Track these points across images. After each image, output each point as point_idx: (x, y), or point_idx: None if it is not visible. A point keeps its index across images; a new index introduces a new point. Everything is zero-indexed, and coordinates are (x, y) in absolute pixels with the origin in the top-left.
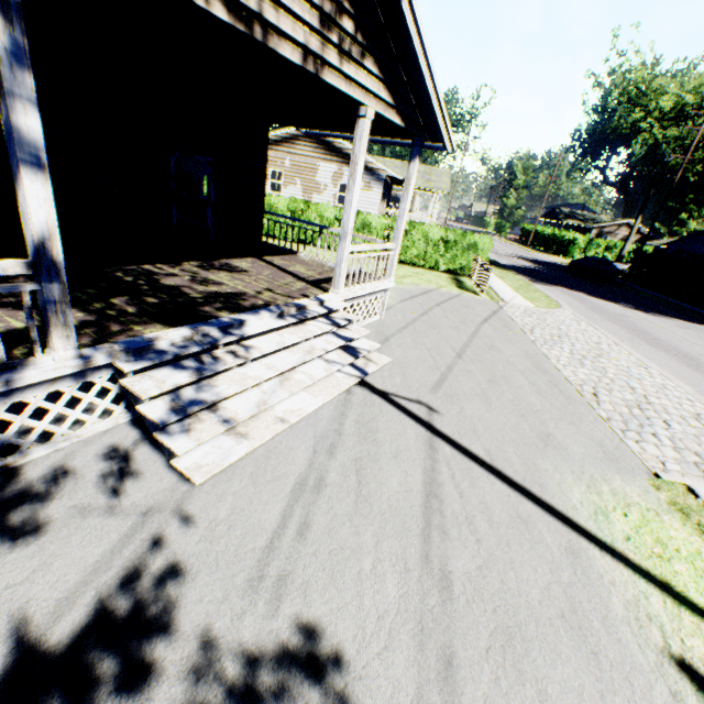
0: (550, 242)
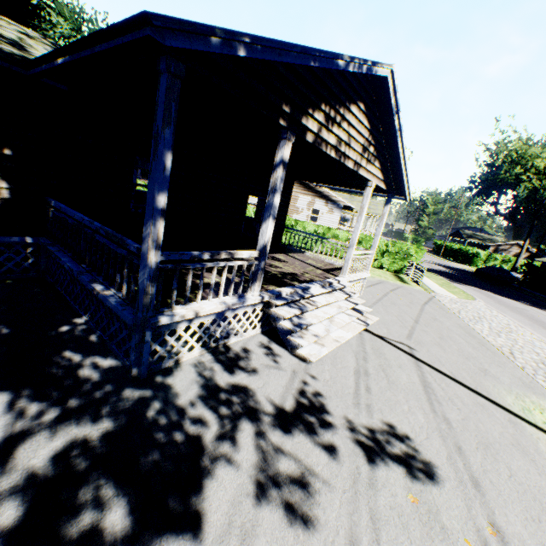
0: (457, 254)
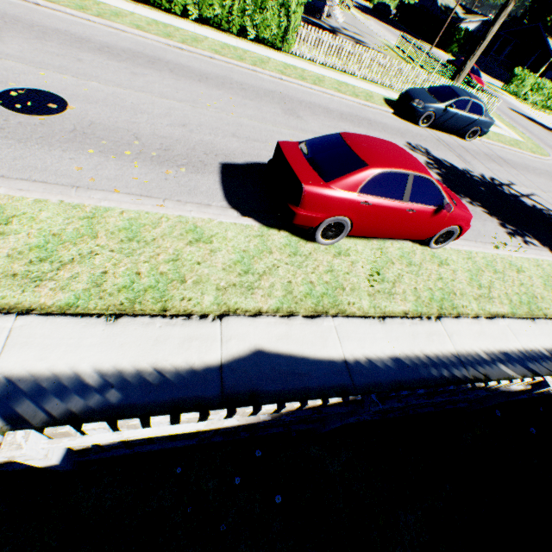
0: None
